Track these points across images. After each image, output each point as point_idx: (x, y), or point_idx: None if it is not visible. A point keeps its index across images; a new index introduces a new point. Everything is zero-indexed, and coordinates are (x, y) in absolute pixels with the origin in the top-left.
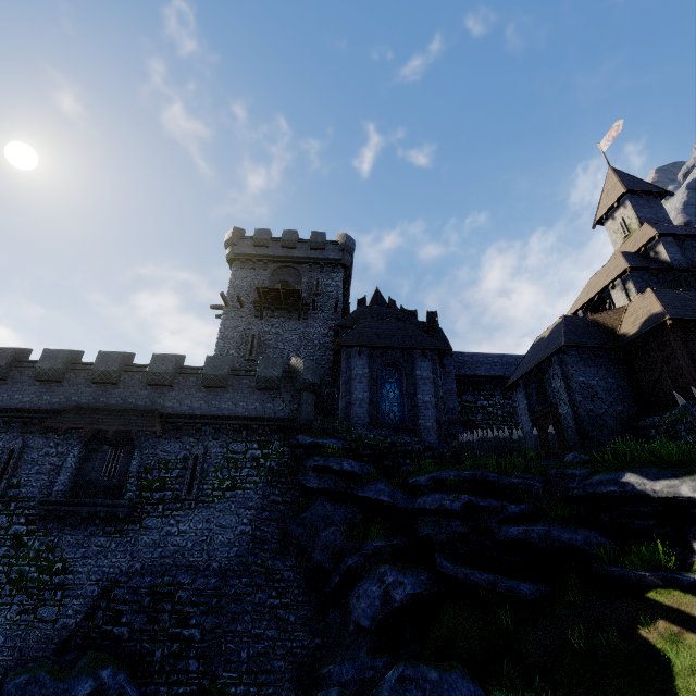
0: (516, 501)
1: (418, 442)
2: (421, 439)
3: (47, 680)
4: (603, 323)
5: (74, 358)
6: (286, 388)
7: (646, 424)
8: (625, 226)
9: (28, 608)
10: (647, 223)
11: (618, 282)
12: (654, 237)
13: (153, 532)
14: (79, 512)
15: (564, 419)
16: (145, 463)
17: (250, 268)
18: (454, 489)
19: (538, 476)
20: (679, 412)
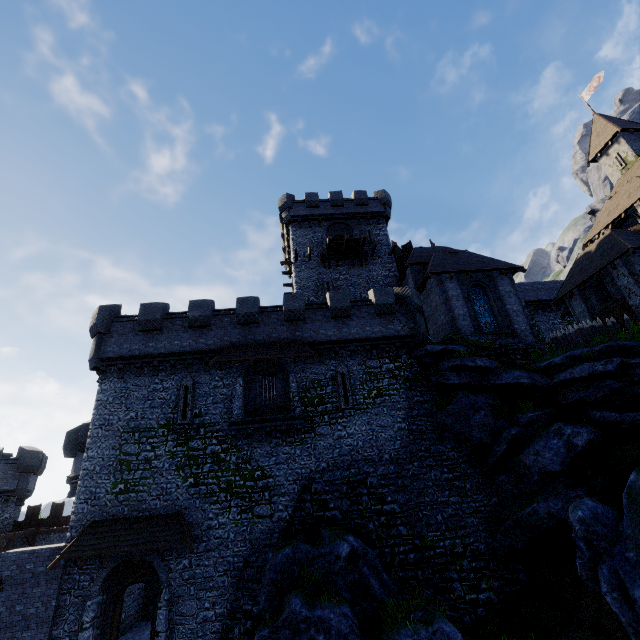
0: None
1: (519, 342)
2: (520, 340)
3: (308, 548)
4: None
5: (212, 307)
6: (399, 312)
7: None
8: (621, 160)
9: (245, 509)
10: None
11: None
12: None
13: (327, 437)
14: (260, 429)
15: (637, 308)
16: (301, 385)
17: (307, 227)
18: (596, 359)
19: None
20: None
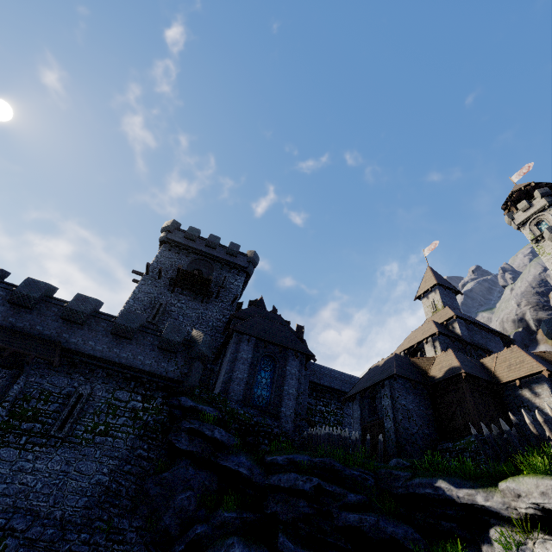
0: (354, 491)
1: (277, 426)
2: (280, 424)
3: None
4: (419, 365)
5: None
6: (182, 353)
7: (443, 448)
8: (434, 305)
9: None
10: (448, 307)
11: (430, 339)
12: (453, 317)
13: (5, 464)
14: None
15: (388, 431)
16: (26, 390)
17: (176, 252)
18: (306, 472)
19: (372, 473)
20: (466, 442)
